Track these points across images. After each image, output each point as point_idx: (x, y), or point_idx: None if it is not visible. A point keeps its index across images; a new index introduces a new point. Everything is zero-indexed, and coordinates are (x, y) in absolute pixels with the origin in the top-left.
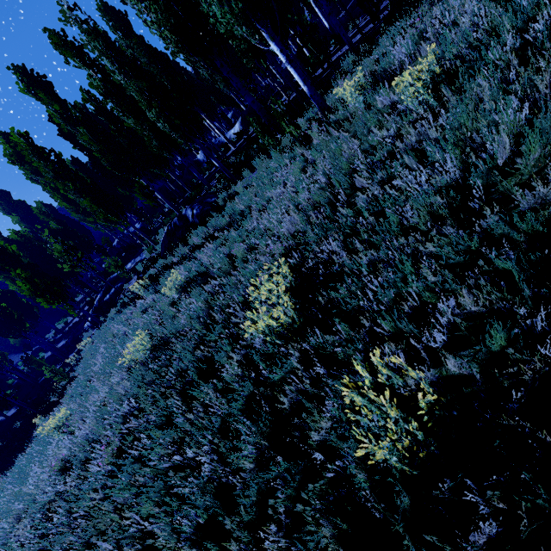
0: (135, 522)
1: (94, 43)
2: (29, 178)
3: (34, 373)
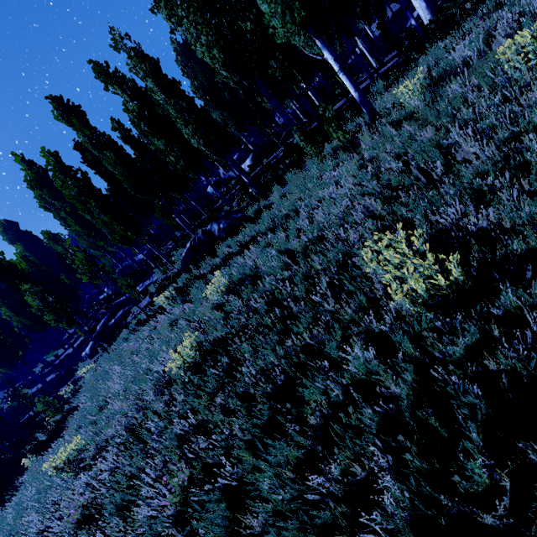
0: None
1: (140, 65)
2: (42, 206)
3: (14, 412)
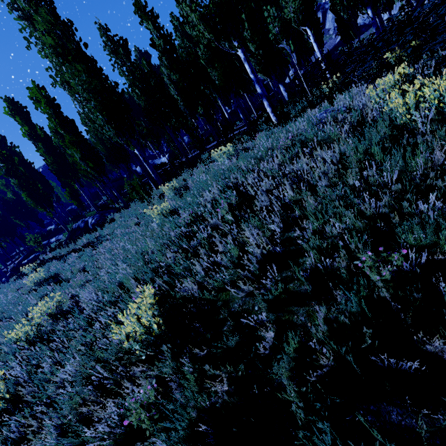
0: None
1: (48, 110)
2: None
3: None
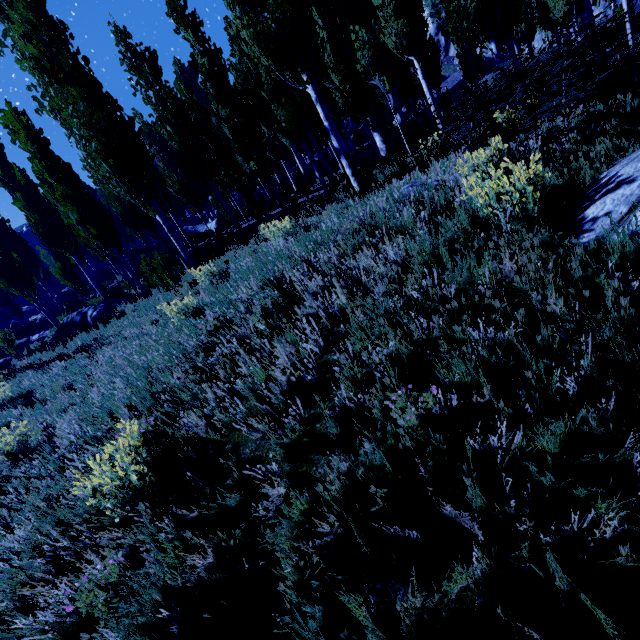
0: None
1: (29, 147)
2: None
3: None
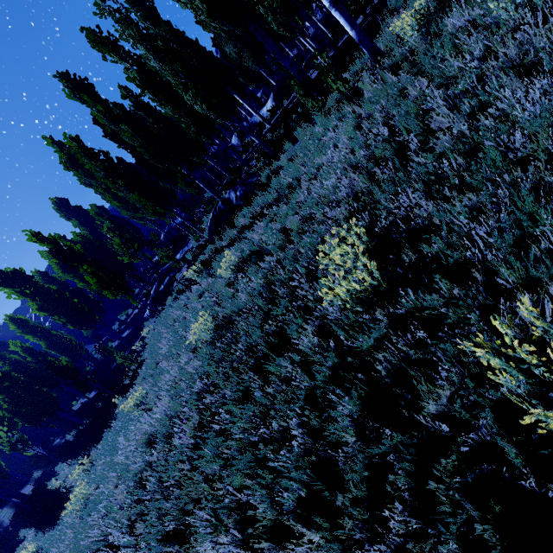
0: (229, 492)
1: (128, 31)
2: (83, 183)
3: (106, 360)
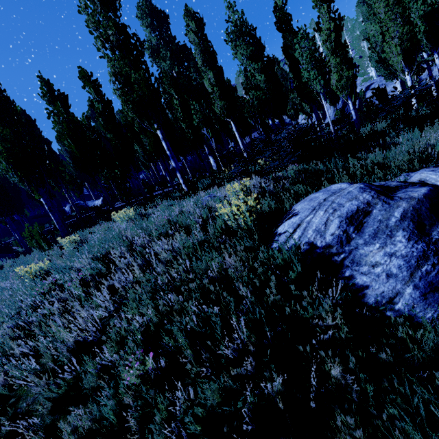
0: None
1: None
2: None
3: None
